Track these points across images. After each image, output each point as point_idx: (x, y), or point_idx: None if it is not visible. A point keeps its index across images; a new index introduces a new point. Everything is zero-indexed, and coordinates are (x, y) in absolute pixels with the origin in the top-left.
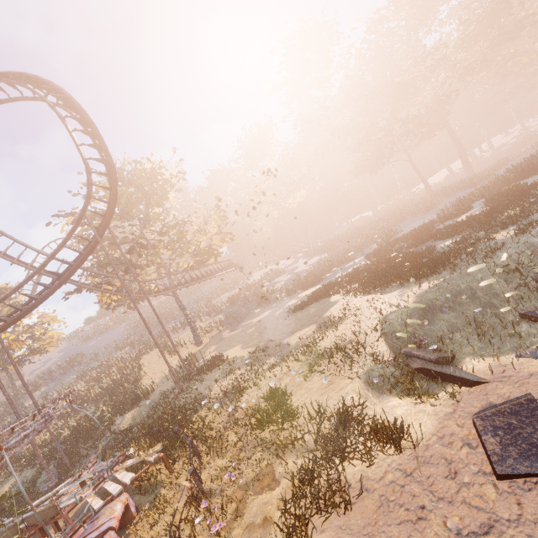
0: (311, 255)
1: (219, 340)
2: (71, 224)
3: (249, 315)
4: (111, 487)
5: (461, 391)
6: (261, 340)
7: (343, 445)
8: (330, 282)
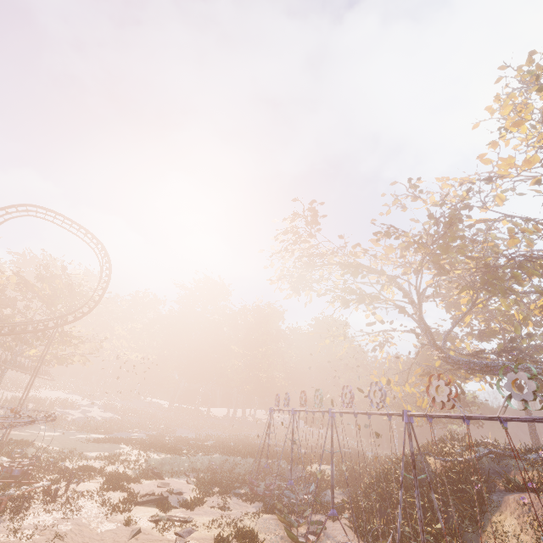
0: (107, 409)
1: (2, 431)
2: (16, 283)
3: (34, 426)
4: (5, 463)
5: (159, 480)
6: (65, 446)
7: (125, 476)
8: (122, 437)
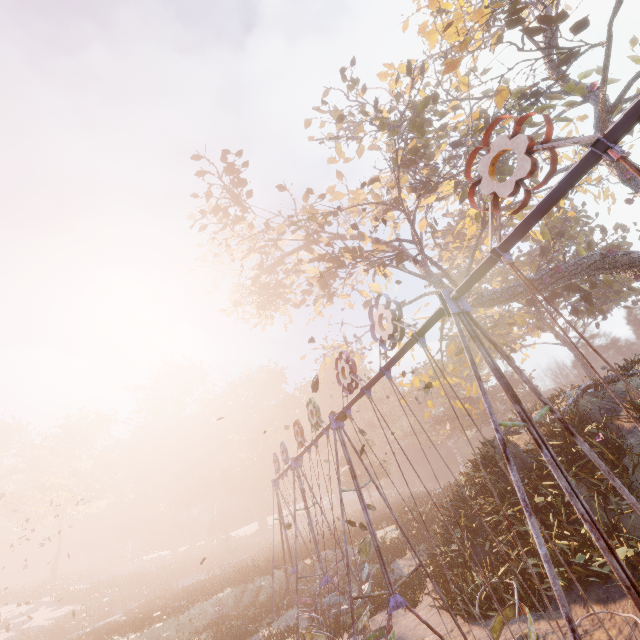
0: (63, 602)
1: None
2: None
3: None
4: None
5: None
6: None
7: None
8: (70, 638)
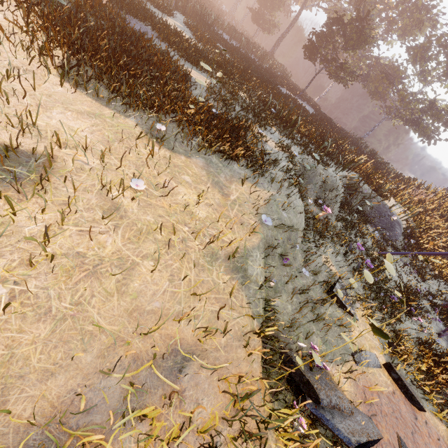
0: None
1: None
2: None
3: None
4: None
5: None
6: None
7: None
8: None
